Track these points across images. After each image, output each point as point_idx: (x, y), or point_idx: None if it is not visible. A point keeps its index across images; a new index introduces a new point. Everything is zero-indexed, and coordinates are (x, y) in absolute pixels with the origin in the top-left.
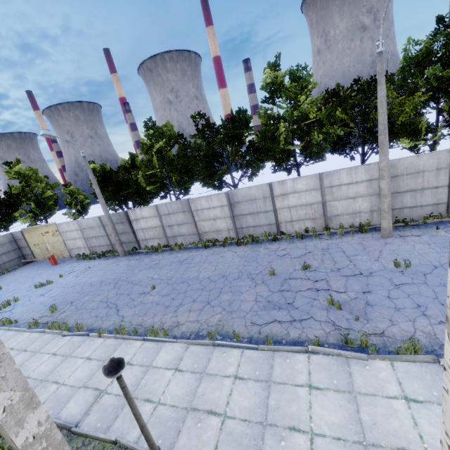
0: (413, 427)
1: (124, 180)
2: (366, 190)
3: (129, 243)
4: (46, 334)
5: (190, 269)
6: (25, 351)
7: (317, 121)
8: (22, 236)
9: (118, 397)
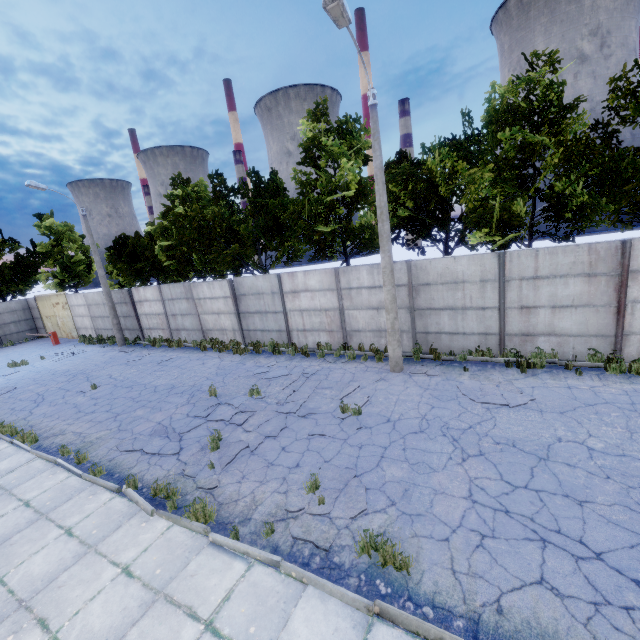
0: (86, 600)
1: (142, 250)
2: None
3: (133, 330)
4: None
5: (155, 373)
6: None
7: (361, 195)
8: (35, 304)
9: None
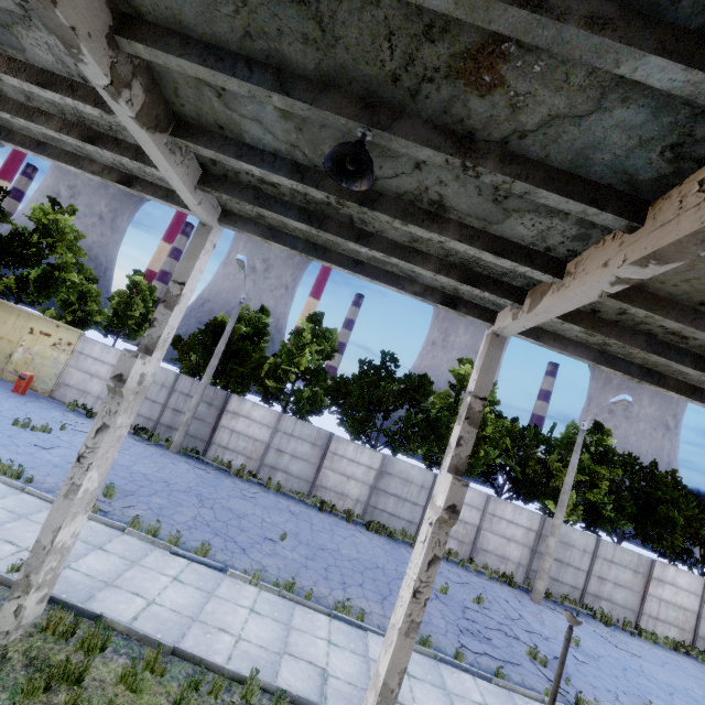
0: None
1: (243, 352)
2: (522, 537)
3: (191, 437)
4: (127, 535)
5: (319, 533)
6: (106, 551)
7: (489, 438)
8: None
9: (354, 686)
